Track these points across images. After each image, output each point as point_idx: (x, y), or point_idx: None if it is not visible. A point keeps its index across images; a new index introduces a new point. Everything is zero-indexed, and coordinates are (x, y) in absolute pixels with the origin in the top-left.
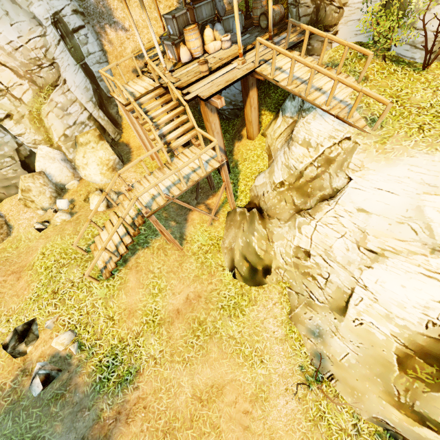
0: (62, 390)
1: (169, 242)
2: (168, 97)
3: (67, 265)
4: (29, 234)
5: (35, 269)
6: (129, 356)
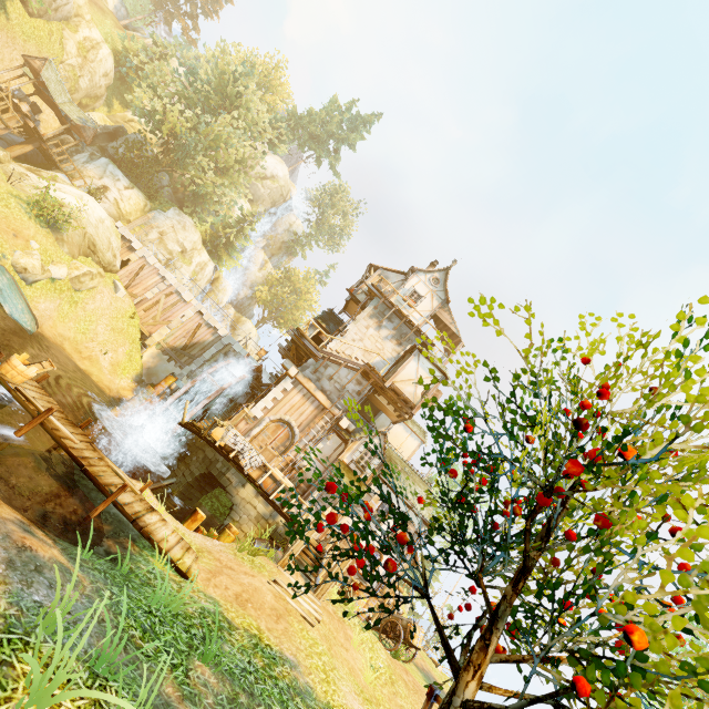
0: None
1: None
2: None
3: None
4: None
5: None
6: None
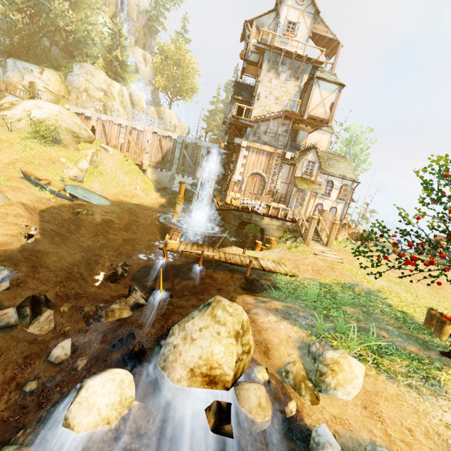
0: None
1: None
2: None
3: None
4: None
5: None
6: None
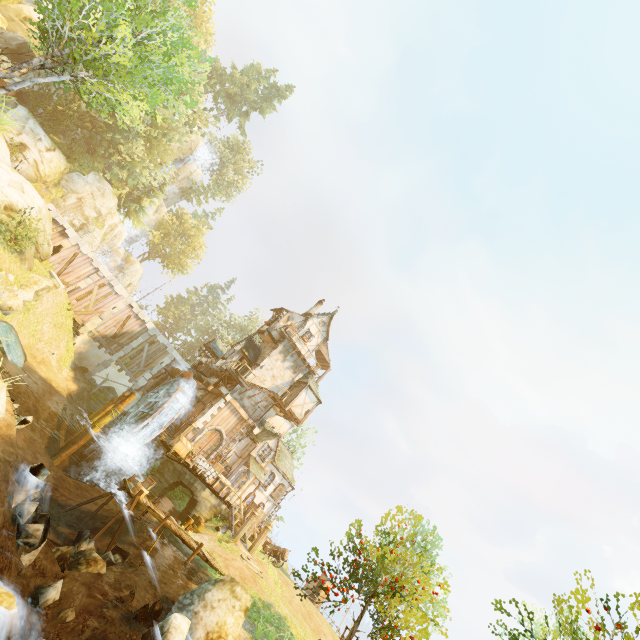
0: None
1: None
2: None
3: None
4: None
5: None
6: None
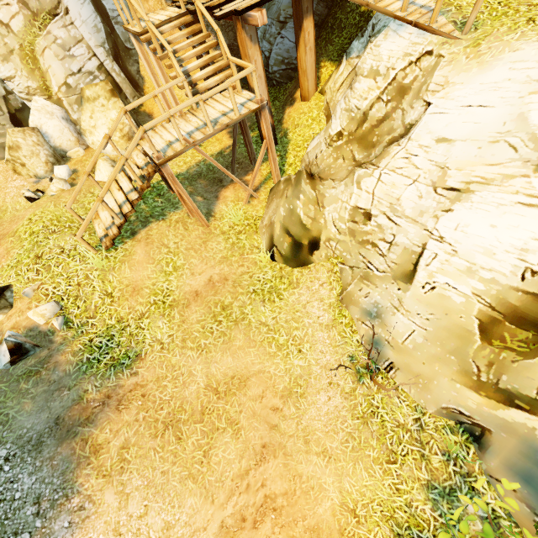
0: (37, 367)
1: (191, 215)
2: (196, 26)
3: (59, 233)
4: (17, 205)
5: (18, 236)
6: (129, 339)
